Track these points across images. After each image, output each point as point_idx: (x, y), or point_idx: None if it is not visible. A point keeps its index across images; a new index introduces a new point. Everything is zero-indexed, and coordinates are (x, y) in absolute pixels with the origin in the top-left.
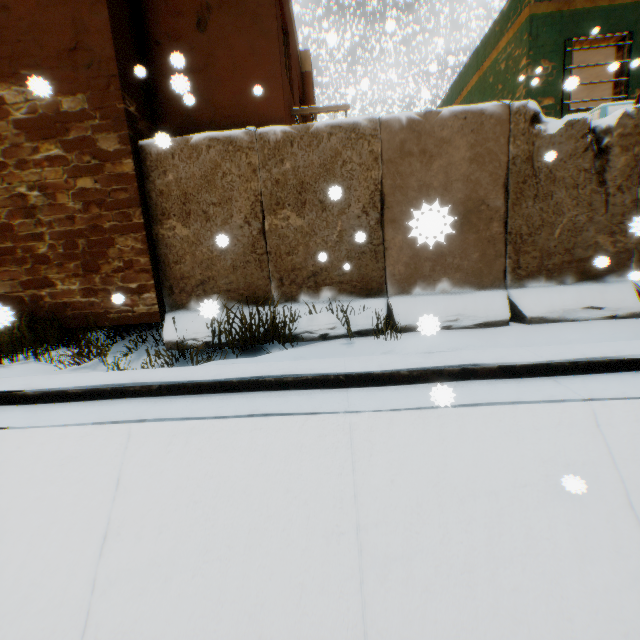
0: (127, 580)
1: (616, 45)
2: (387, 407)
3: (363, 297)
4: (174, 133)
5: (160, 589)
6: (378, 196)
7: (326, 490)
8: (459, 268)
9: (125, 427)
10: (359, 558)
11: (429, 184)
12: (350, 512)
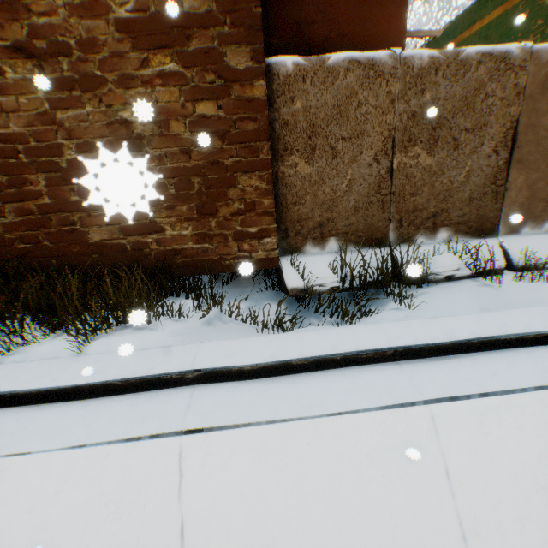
0: None
1: None
2: None
3: (475, 237)
4: (281, 51)
5: None
6: (510, 135)
7: None
8: None
9: (423, 409)
10: None
11: None
12: None
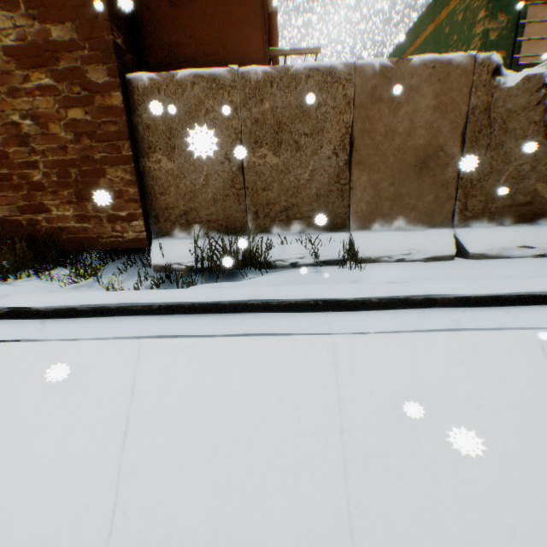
0: (147, 469)
1: None
2: (365, 330)
3: (328, 231)
4: (157, 68)
5: (176, 477)
6: (348, 139)
7: (314, 399)
8: (414, 208)
9: (135, 342)
10: (343, 454)
11: (395, 130)
12: (335, 417)
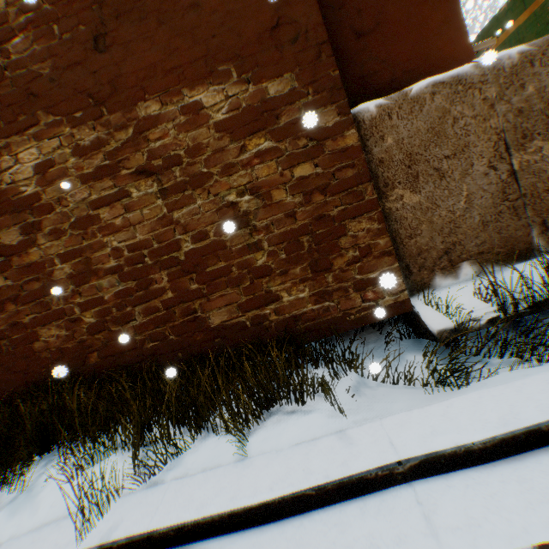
0: None
1: None
2: None
3: None
4: (351, 104)
5: None
6: None
7: None
8: None
9: None
10: None
11: None
12: None
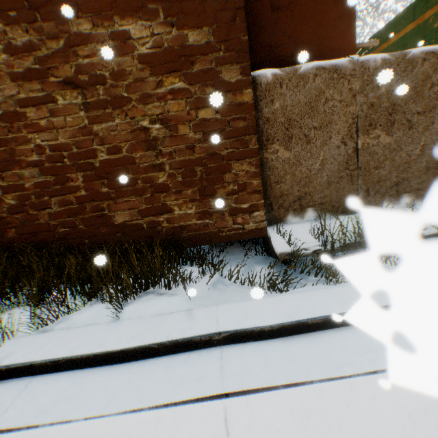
0: None
1: None
2: None
3: None
4: (258, 67)
5: None
6: None
7: None
8: None
9: None
10: None
11: None
12: None
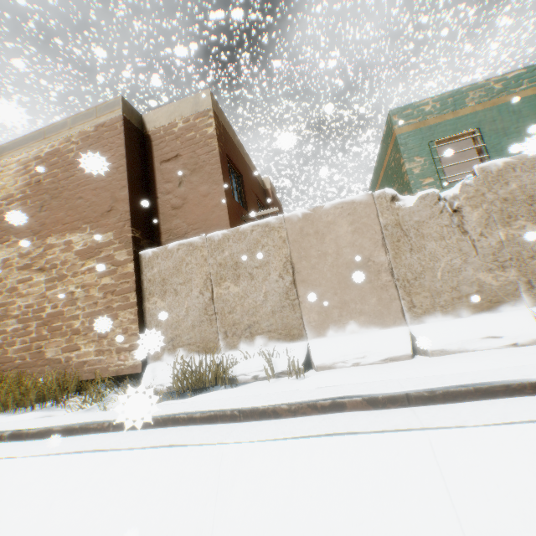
0: None
1: (469, 137)
2: (254, 438)
3: (288, 342)
4: (164, 243)
5: None
6: (289, 265)
7: (191, 519)
8: (362, 312)
9: (70, 456)
10: None
11: (325, 252)
12: None
